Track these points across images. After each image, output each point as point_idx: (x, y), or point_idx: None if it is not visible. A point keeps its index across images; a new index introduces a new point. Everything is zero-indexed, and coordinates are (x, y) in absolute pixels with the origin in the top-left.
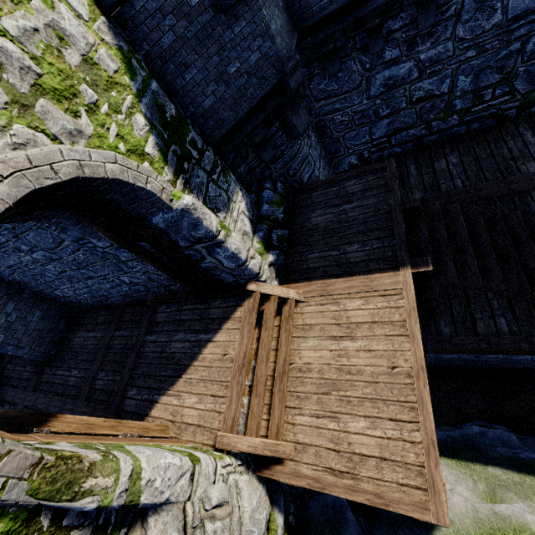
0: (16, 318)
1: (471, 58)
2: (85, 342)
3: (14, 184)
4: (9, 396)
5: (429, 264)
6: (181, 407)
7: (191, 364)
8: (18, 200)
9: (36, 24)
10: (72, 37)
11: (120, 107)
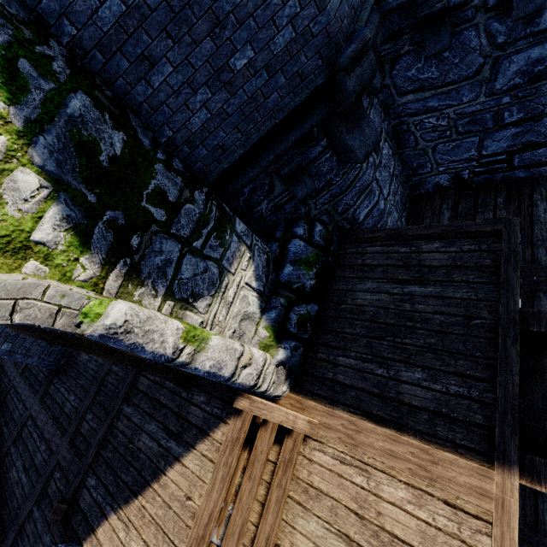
0: None
1: None
2: (88, 363)
3: None
4: (24, 395)
5: None
6: None
7: (152, 483)
8: None
9: None
10: None
11: None
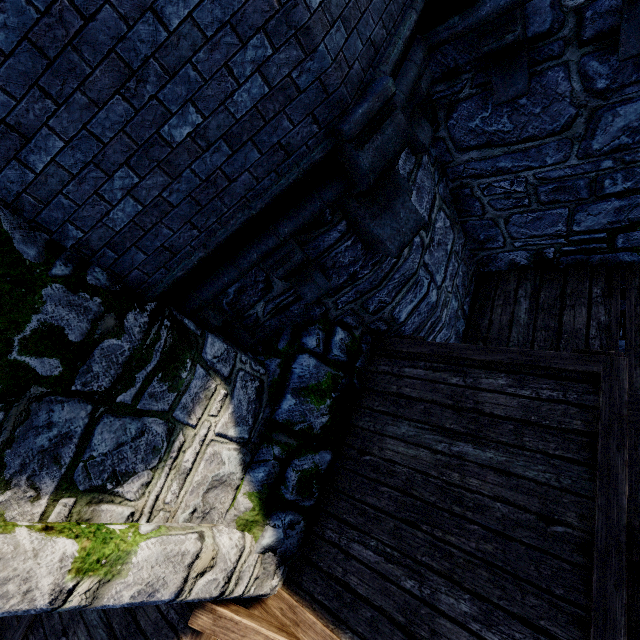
0: None
1: None
2: None
3: None
4: None
5: None
6: None
7: None
8: None
9: None
10: None
11: None
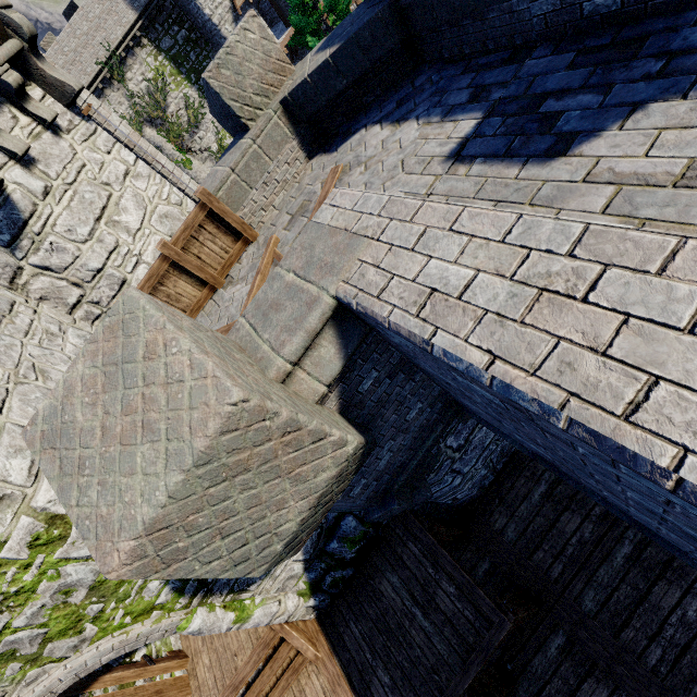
0: None
1: None
2: None
3: None
4: None
5: None
6: (200, 654)
7: None
8: None
9: (43, 602)
10: (79, 581)
11: (130, 592)
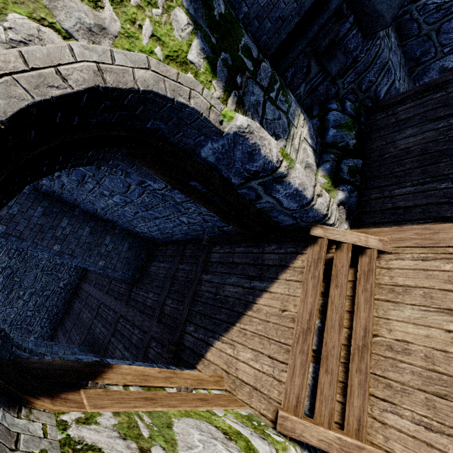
0: (112, 248)
1: None
2: (158, 271)
3: (1, 93)
4: (113, 305)
5: None
6: (235, 359)
7: (245, 312)
8: (10, 118)
9: None
10: None
11: None
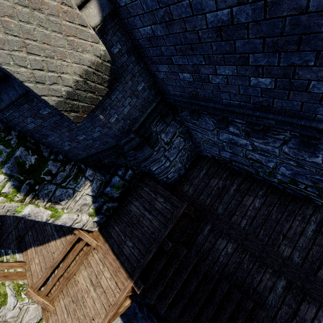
0: None
1: (292, 165)
2: None
3: None
4: None
5: (139, 289)
6: (34, 259)
7: (46, 243)
8: None
9: None
10: None
11: None
